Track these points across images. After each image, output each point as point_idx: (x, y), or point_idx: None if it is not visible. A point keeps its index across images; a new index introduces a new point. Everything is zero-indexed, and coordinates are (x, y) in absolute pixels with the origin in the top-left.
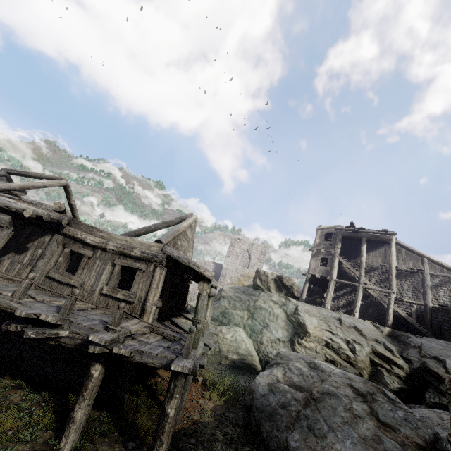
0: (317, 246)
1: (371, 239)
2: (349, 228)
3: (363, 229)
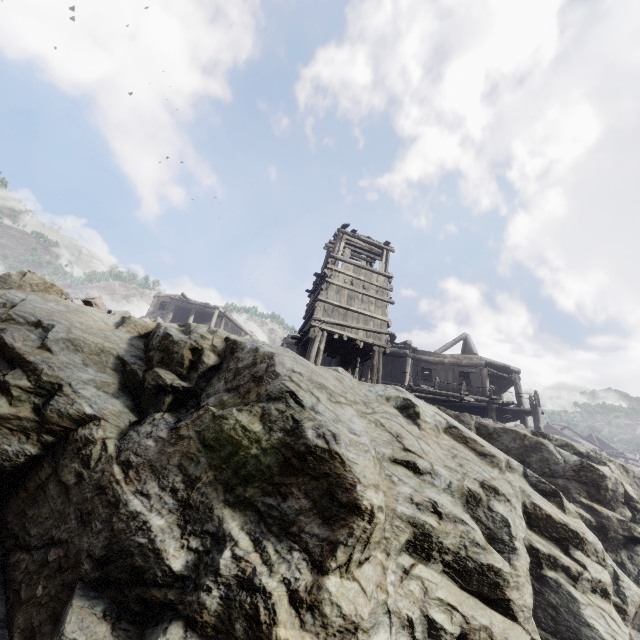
0: (150, 315)
1: (199, 311)
2: (182, 299)
3: (193, 301)
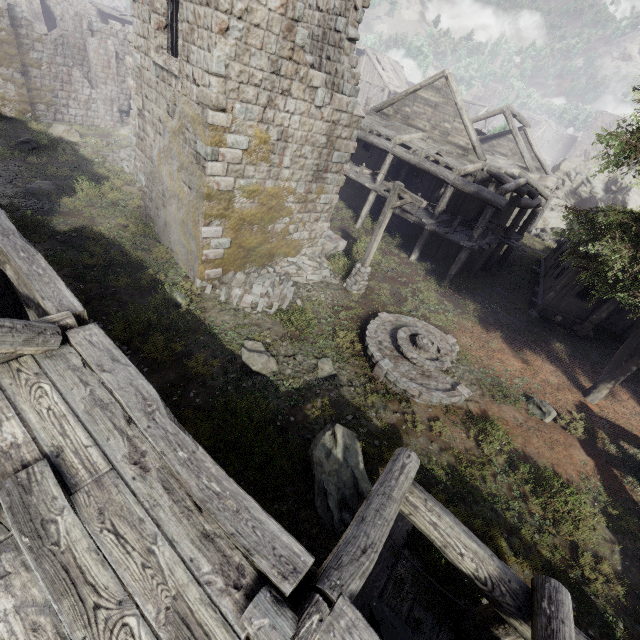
0: None
1: None
2: None
3: None
